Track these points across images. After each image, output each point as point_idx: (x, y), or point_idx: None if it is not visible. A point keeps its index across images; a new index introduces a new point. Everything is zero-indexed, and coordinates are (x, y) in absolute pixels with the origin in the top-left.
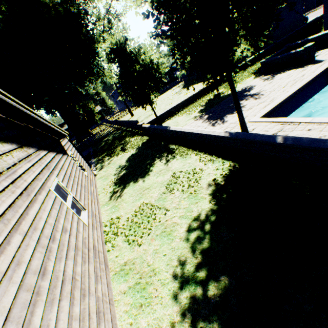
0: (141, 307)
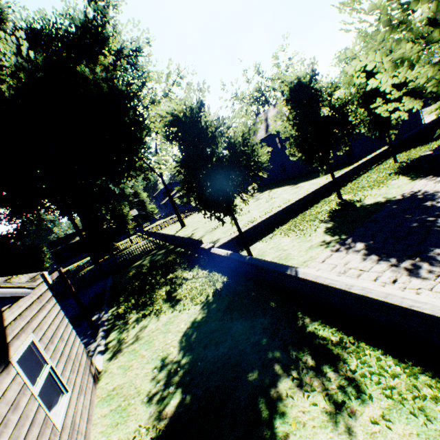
0: None
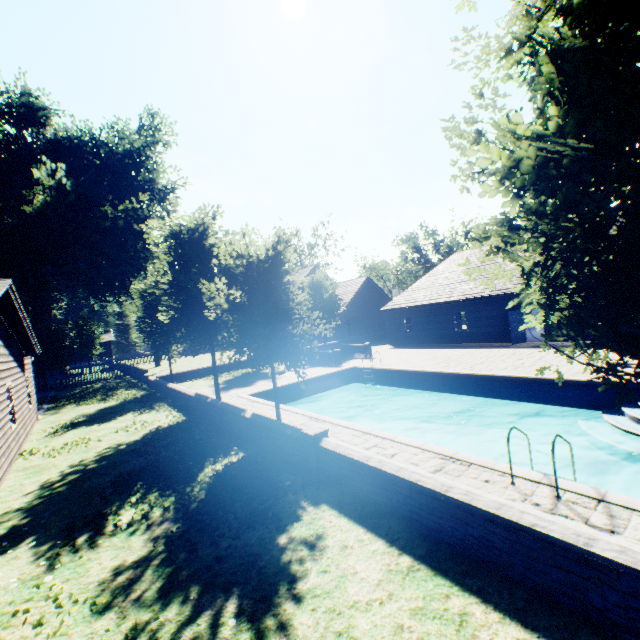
0: (31, 477)
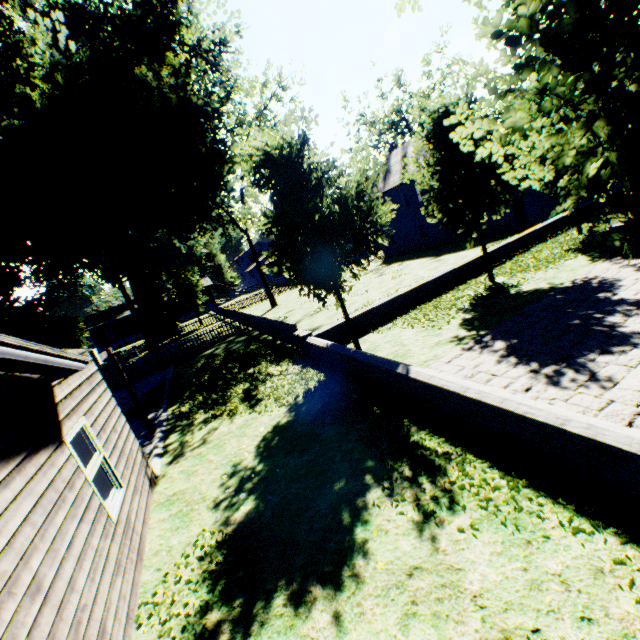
0: None
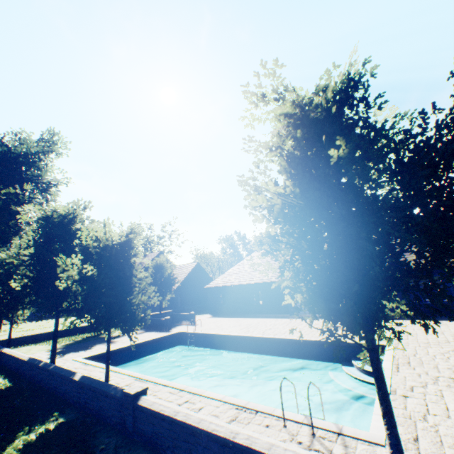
0: None
